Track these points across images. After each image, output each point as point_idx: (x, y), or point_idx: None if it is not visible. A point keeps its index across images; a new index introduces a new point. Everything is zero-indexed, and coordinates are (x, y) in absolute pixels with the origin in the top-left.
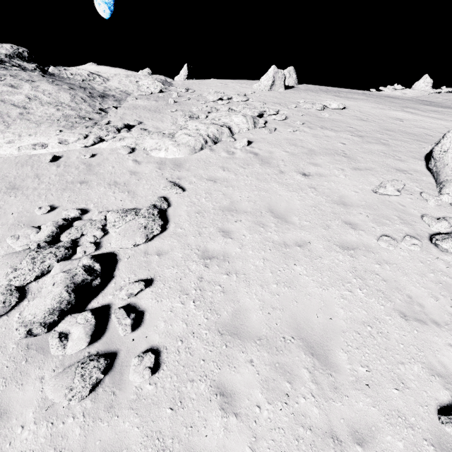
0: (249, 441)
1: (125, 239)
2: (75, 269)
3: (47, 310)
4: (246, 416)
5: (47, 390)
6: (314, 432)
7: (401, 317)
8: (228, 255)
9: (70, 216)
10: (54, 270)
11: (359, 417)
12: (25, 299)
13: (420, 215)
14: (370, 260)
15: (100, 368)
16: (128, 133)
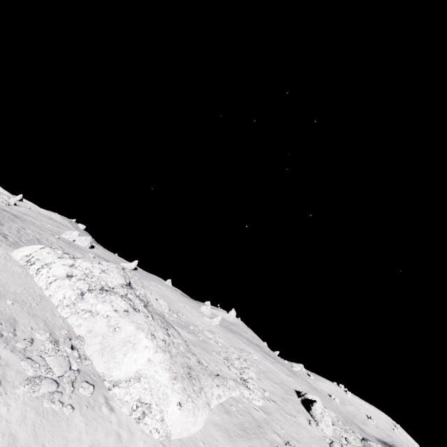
0: None
1: None
2: None
3: None
4: None
5: None
6: None
7: None
8: None
9: None
10: None
11: None
12: None
13: (321, 435)
14: None
15: None
16: (230, 382)
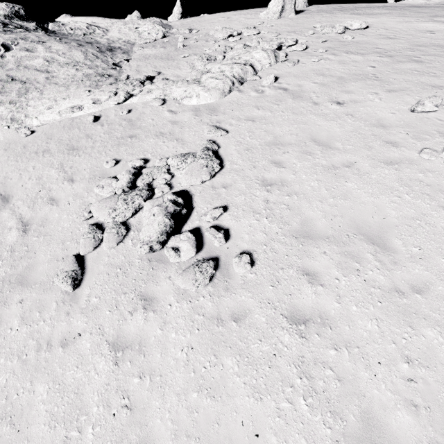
0: (335, 298)
1: (193, 178)
2: (164, 203)
3: (158, 232)
4: (329, 285)
5: (179, 283)
6: (382, 290)
7: None
8: (285, 181)
9: (136, 166)
10: (147, 207)
11: (415, 278)
12: (130, 231)
13: None
14: (414, 171)
15: (211, 266)
16: (152, 85)
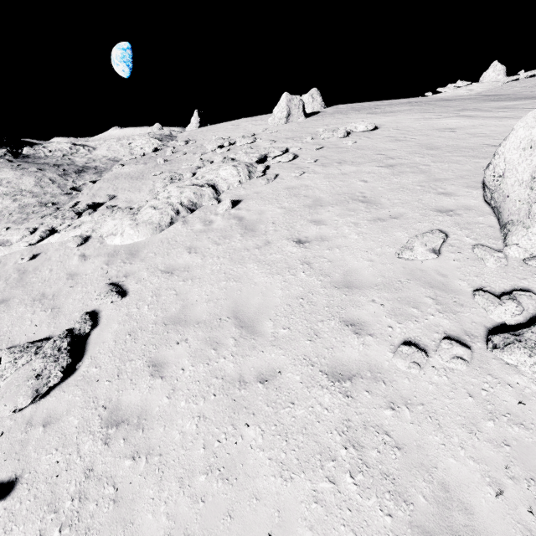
0: None
1: (1, 403)
2: None
3: None
4: None
5: None
6: None
7: None
8: (147, 414)
9: None
10: None
11: None
12: None
13: (472, 289)
14: (377, 399)
15: None
16: (89, 216)
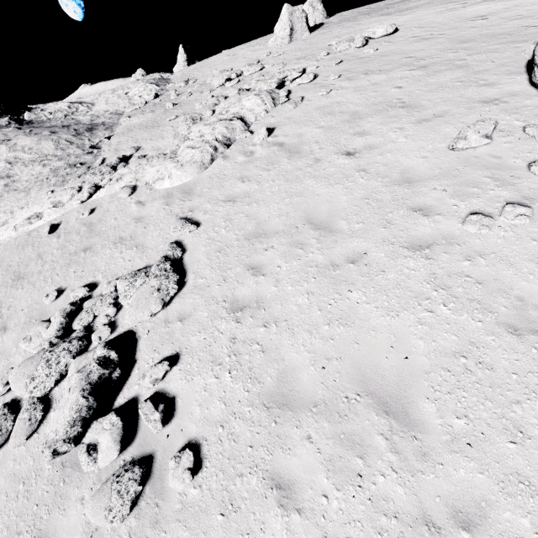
0: None
1: (139, 312)
2: (89, 365)
3: (67, 423)
4: (311, 511)
5: (87, 514)
6: (401, 520)
7: (510, 333)
8: (262, 299)
9: (79, 297)
10: (70, 371)
11: (461, 490)
12: (51, 410)
13: (526, 164)
14: (455, 257)
15: (136, 479)
16: (125, 169)
